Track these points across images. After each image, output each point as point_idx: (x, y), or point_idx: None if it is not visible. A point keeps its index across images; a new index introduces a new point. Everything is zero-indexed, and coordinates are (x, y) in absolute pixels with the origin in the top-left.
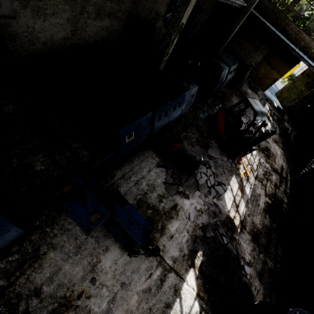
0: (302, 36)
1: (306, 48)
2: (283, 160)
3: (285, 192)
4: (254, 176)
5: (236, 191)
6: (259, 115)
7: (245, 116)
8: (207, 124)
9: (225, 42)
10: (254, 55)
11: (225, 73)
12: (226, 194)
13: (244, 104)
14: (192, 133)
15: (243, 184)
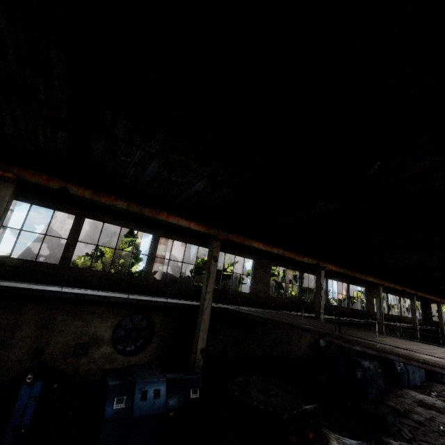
0: None
1: None
2: None
3: None
4: None
5: None
6: None
7: None
8: None
9: None
10: None
11: None
12: None
13: None
14: None
15: None
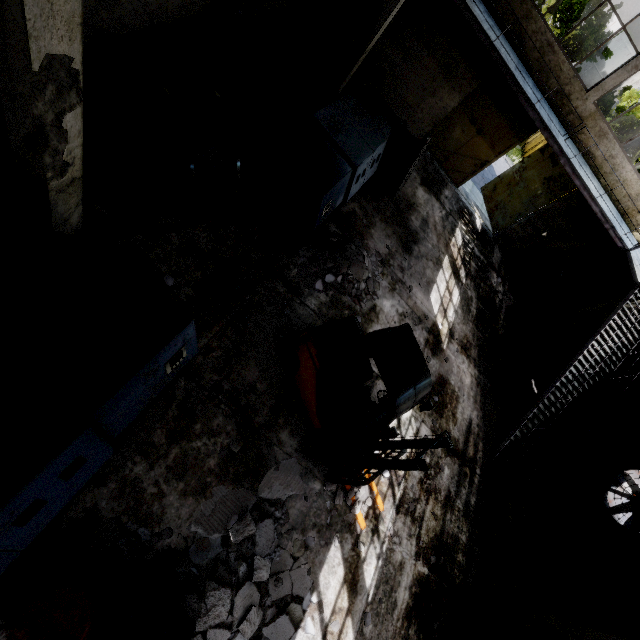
0: (557, 59)
1: (560, 95)
2: (474, 401)
3: (466, 510)
4: (395, 505)
5: (336, 597)
6: (407, 398)
7: (399, 287)
8: (276, 367)
9: (364, 51)
10: (442, 90)
11: (342, 187)
12: (301, 633)
13: (401, 245)
14: (208, 434)
15: (359, 557)
